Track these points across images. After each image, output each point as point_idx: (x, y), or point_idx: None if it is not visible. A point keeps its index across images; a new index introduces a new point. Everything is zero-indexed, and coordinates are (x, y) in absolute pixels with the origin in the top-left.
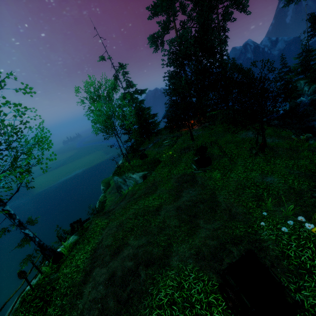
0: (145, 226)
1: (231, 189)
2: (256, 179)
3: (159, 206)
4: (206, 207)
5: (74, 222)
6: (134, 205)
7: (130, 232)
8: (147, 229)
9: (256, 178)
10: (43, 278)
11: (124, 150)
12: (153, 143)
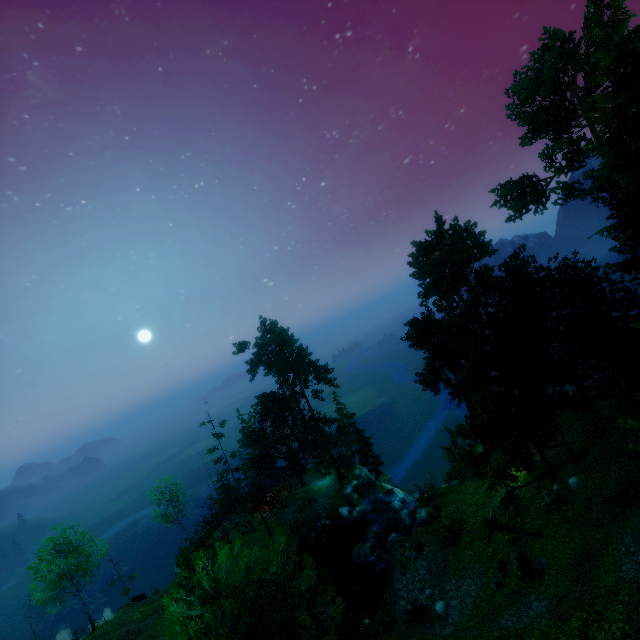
0: (109, 634)
1: (151, 632)
2: (161, 633)
3: (131, 621)
4: (131, 639)
5: (137, 596)
6: (134, 610)
7: (104, 634)
8: (106, 637)
9: (163, 632)
10: (84, 638)
11: (187, 534)
12: (230, 520)
